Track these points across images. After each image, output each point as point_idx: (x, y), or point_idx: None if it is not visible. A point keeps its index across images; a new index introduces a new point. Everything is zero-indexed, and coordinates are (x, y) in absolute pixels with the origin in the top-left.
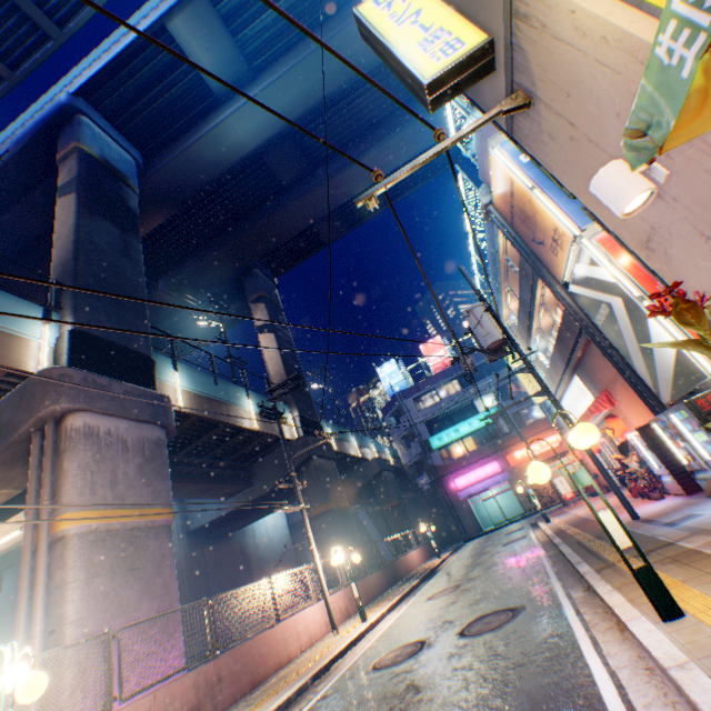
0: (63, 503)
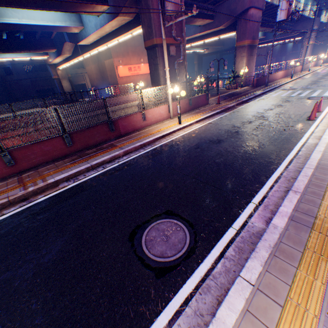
0: (309, 41)
